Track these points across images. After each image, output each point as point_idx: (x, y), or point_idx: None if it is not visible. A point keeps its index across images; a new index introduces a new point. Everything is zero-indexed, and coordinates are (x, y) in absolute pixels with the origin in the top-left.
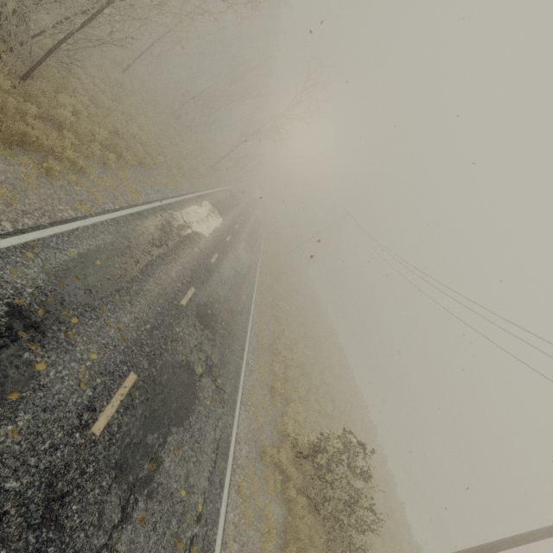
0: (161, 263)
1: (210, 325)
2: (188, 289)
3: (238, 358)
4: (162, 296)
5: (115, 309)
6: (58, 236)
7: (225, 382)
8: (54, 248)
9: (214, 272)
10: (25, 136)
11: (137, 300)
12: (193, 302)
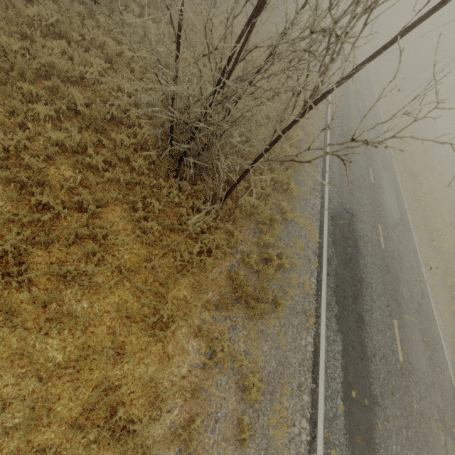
0: (369, 320)
1: (420, 357)
2: (394, 329)
3: (446, 371)
4: (390, 372)
5: (385, 443)
6: (325, 395)
7: (454, 422)
8: (333, 417)
9: (390, 262)
10: (259, 294)
11: (385, 406)
12: (402, 344)
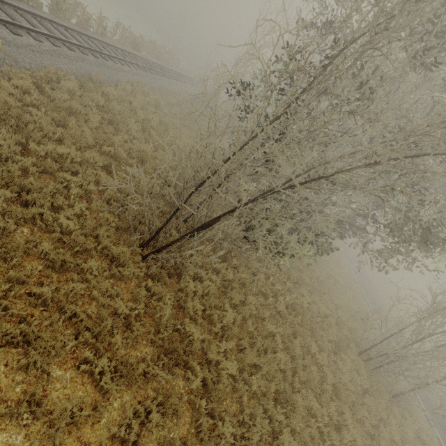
0: None
1: None
2: None
3: None
4: None
5: None
6: None
7: None
8: None
9: None
10: None
11: None
12: None
